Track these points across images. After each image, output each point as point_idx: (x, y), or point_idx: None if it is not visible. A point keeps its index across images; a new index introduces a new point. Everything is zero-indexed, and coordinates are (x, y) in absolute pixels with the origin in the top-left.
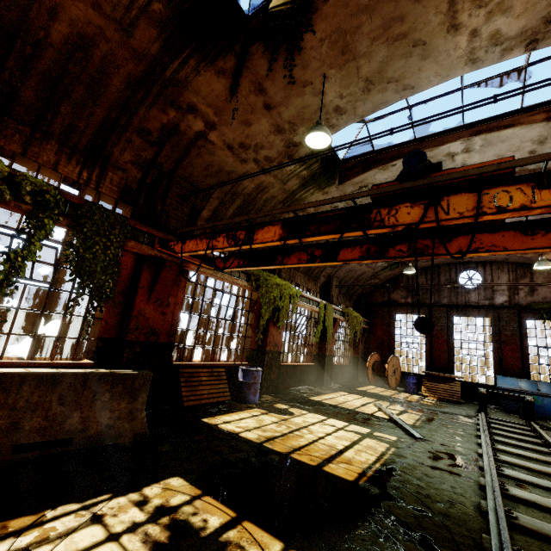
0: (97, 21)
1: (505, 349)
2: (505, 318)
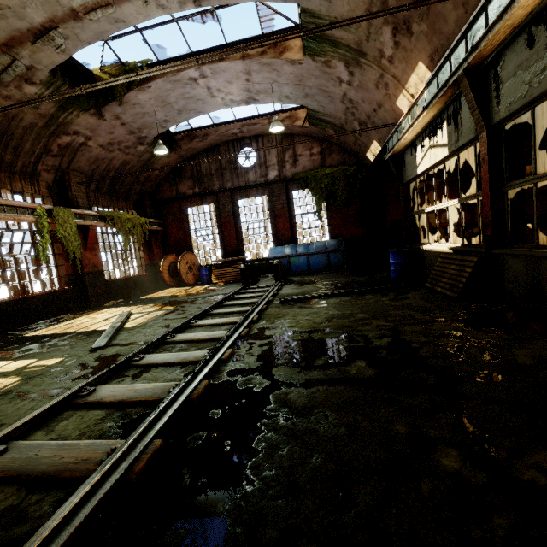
0: None
1: (279, 222)
2: (277, 193)
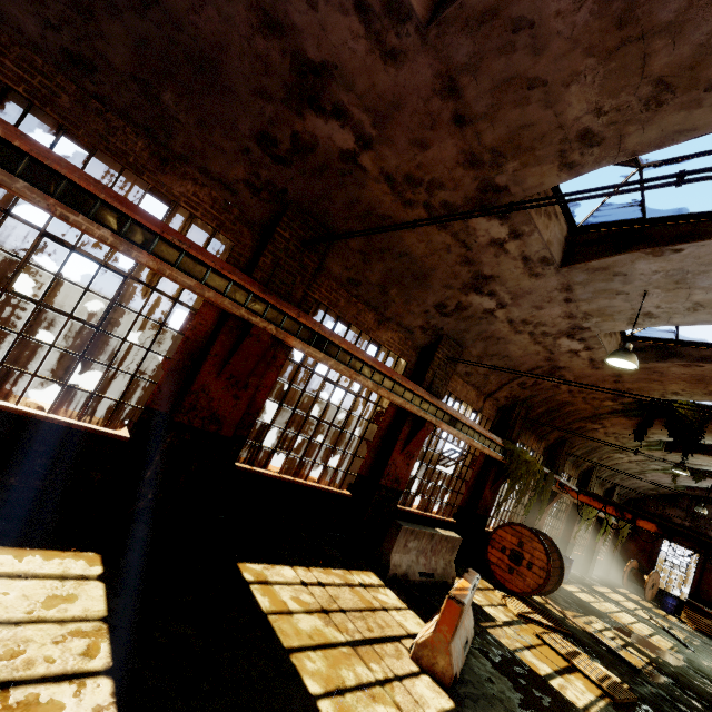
0: (587, 407)
1: None
2: None
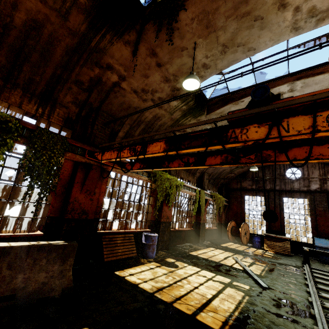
0: (44, 11)
1: (319, 219)
2: (318, 199)
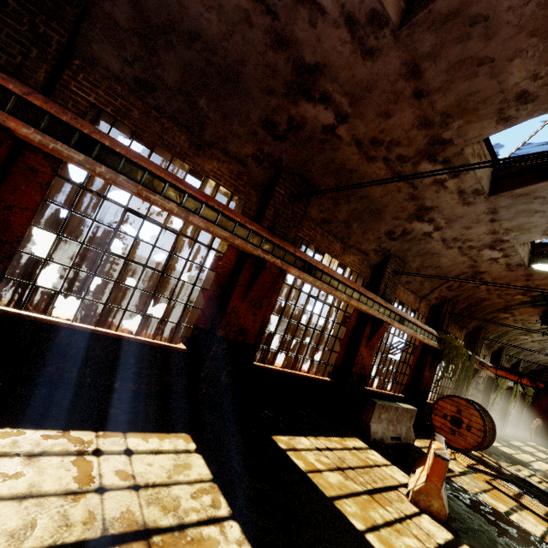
0: (501, 301)
1: None
2: None
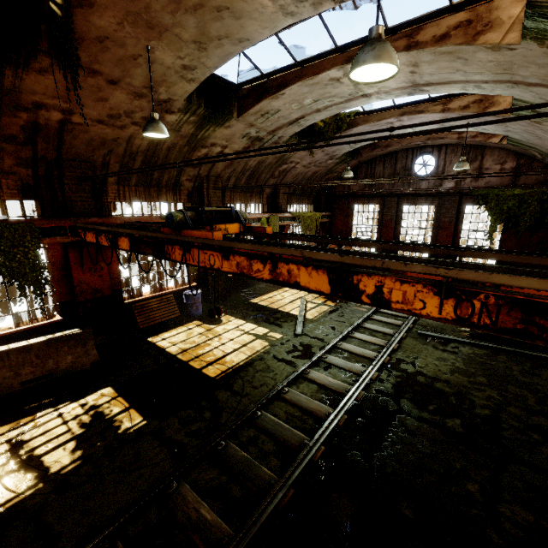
0: None
1: (441, 234)
2: (447, 206)
